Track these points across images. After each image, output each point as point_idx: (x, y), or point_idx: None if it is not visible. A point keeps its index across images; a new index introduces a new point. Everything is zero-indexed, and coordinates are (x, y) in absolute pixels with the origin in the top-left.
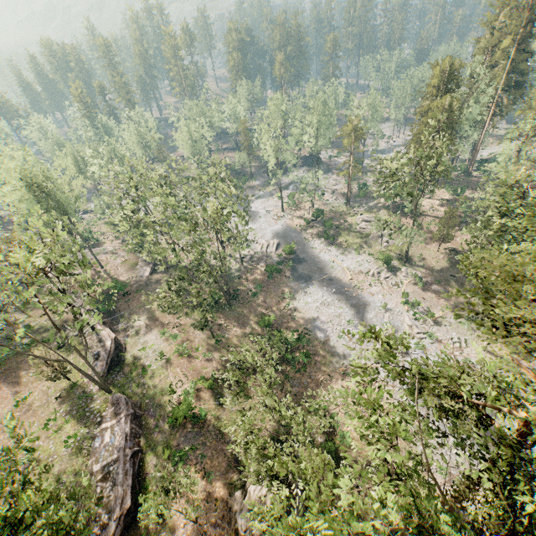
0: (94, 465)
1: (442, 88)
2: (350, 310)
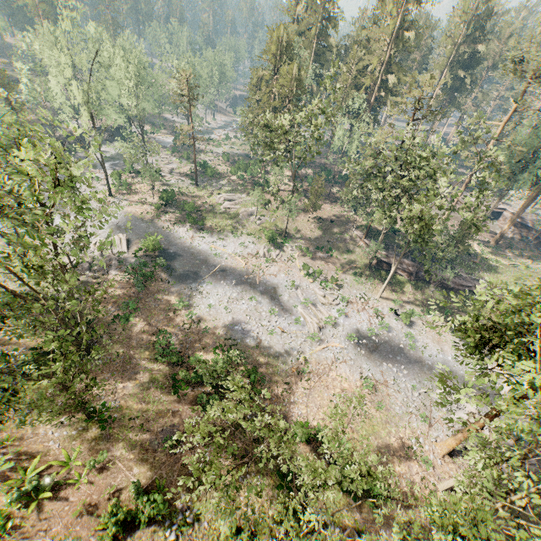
0: None
1: (279, 58)
2: (263, 298)
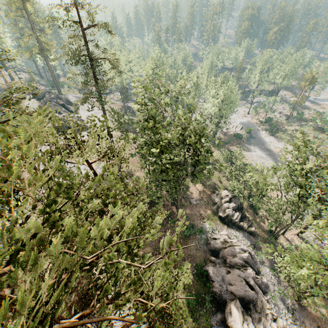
0: None
1: None
2: (274, 163)
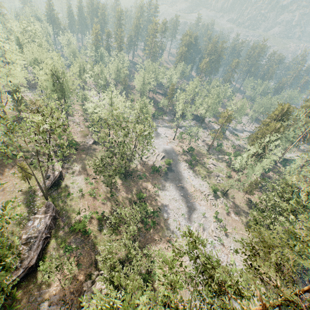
0: (23, 234)
1: (279, 117)
2: (186, 208)
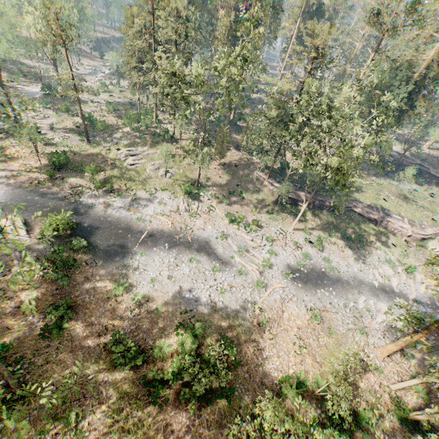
0: None
1: None
2: (201, 256)
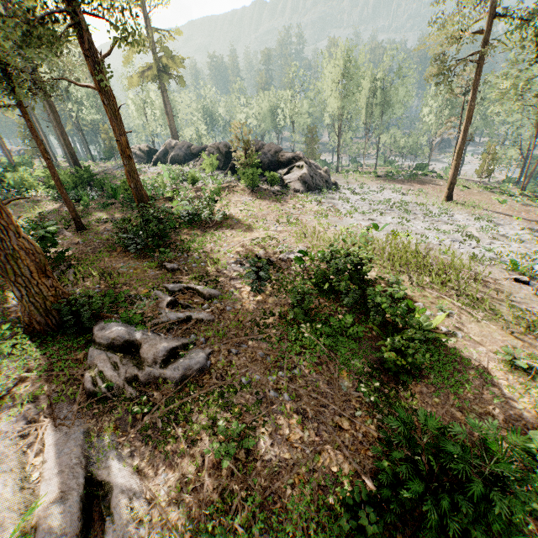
0: None
1: None
2: None
